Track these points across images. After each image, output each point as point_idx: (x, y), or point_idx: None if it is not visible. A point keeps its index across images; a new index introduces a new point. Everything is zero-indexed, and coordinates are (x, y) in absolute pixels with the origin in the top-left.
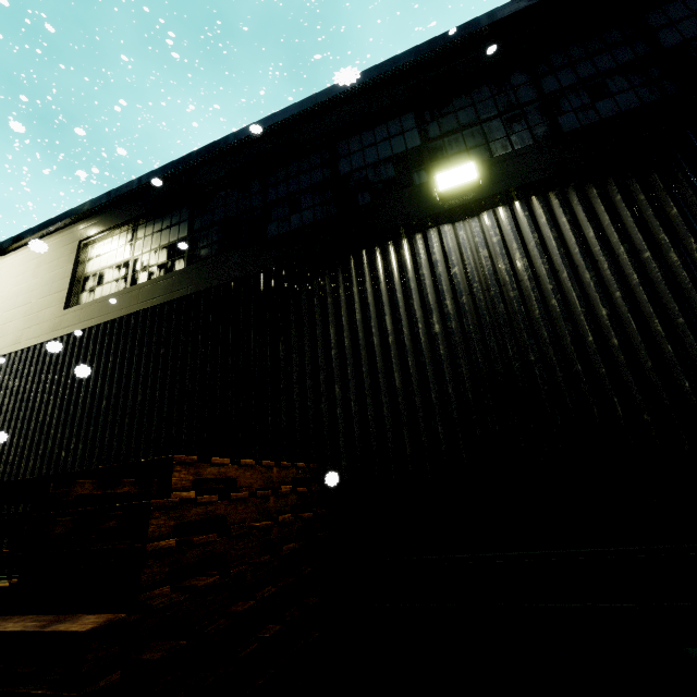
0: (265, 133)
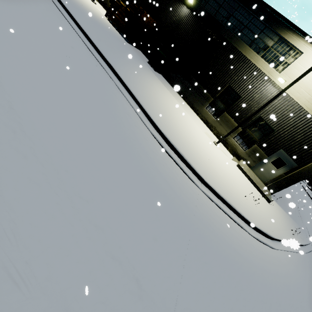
0: None
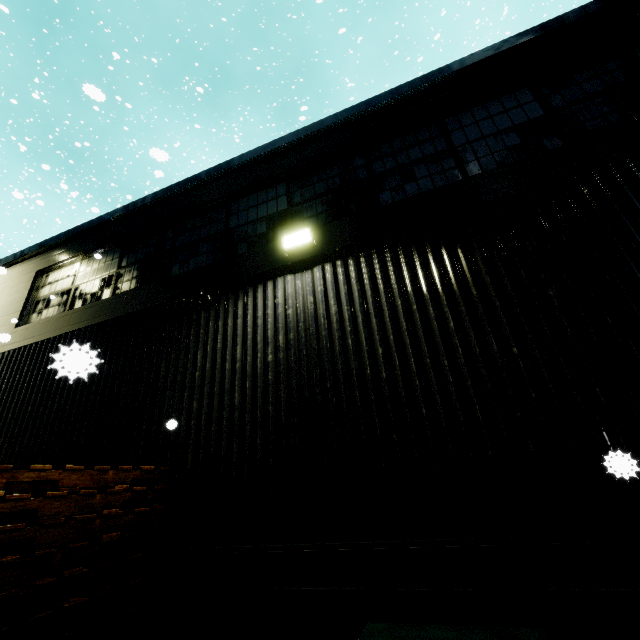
0: (180, 192)
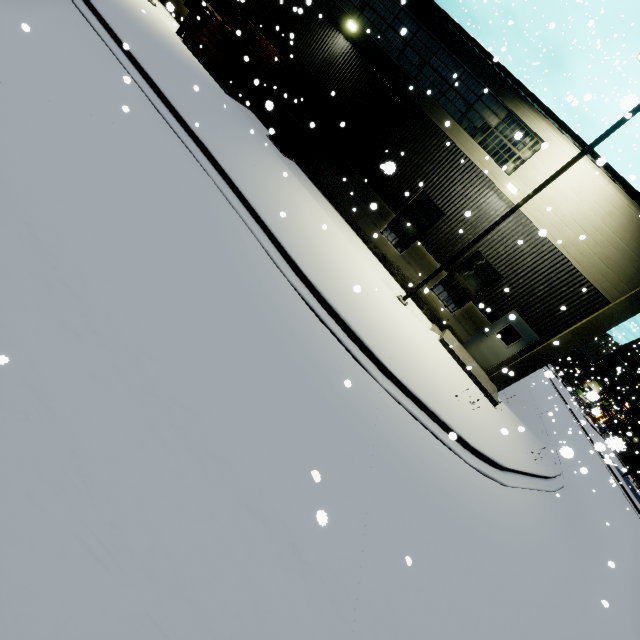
0: None
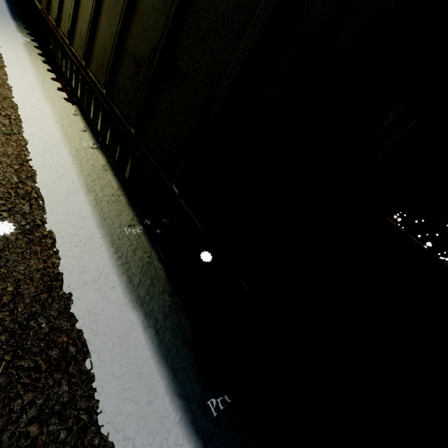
0: None
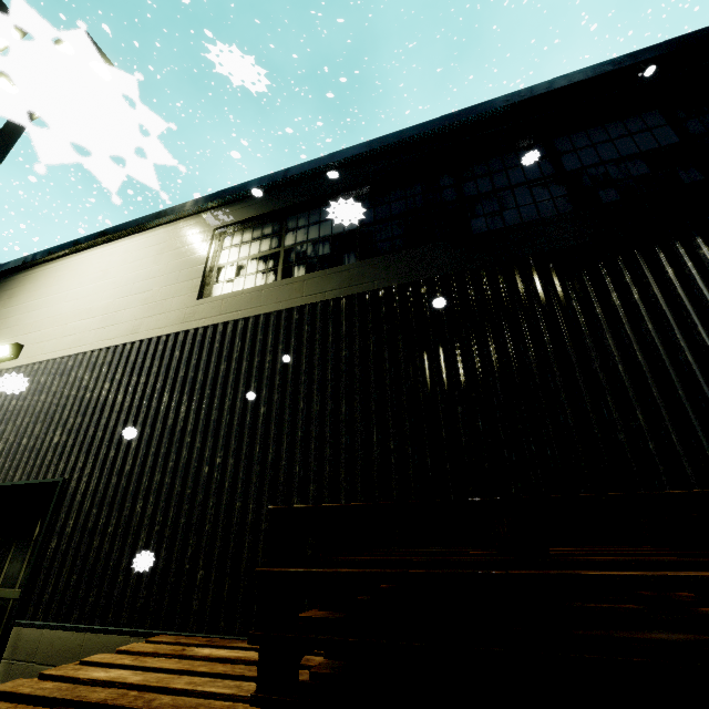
0: (458, 126)
